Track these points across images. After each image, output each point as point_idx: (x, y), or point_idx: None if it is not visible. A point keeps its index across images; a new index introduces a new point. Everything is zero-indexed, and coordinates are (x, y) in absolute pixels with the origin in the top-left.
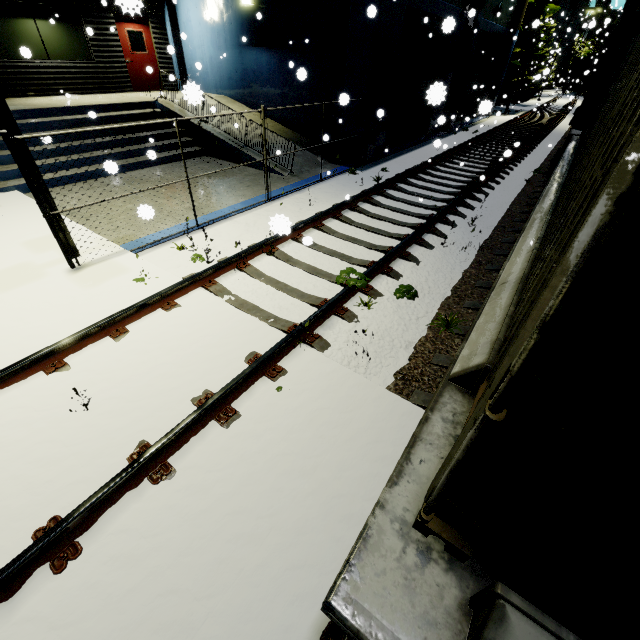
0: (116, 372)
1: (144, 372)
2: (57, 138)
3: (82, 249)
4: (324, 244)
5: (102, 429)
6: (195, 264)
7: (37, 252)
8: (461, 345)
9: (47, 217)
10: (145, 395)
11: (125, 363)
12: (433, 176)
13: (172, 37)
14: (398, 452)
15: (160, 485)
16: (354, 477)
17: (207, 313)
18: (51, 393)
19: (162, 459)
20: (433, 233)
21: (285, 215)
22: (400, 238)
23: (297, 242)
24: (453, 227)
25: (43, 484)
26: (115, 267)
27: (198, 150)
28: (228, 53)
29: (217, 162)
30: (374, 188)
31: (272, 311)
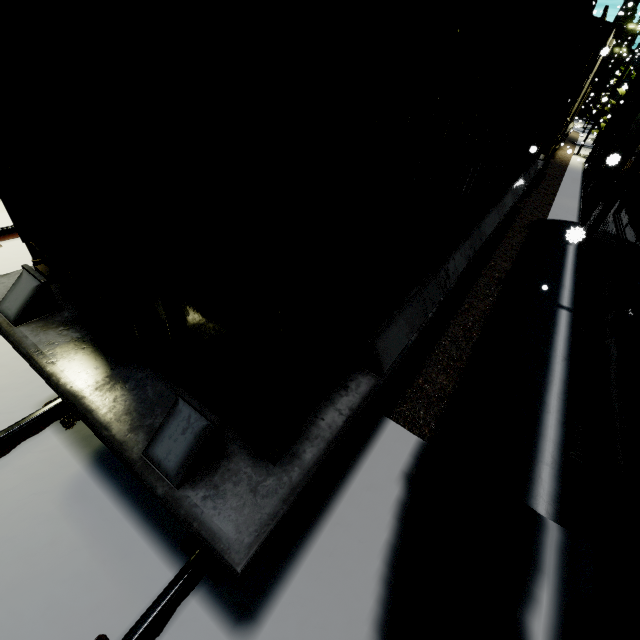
0: None
1: None
2: None
3: None
4: None
5: None
6: None
7: None
8: None
9: None
10: None
11: None
12: None
13: None
14: None
15: None
16: None
17: None
18: None
19: None
20: None
21: None
22: None
23: None
24: None
25: None
26: None
27: None
28: None
29: None
30: None
31: None
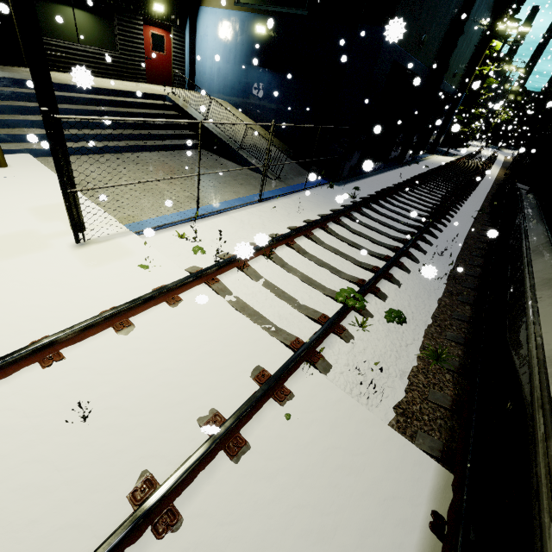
0: (118, 374)
1: (148, 378)
2: (74, 112)
3: (88, 224)
4: (314, 253)
5: (100, 450)
6: (195, 256)
7: (43, 220)
8: (551, 445)
9: (65, 193)
10: (148, 408)
11: (128, 364)
12: (398, 201)
13: (188, 45)
14: (418, 515)
15: (165, 540)
16: (377, 547)
17: (211, 314)
18: (45, 393)
19: (168, 501)
20: (408, 257)
21: (275, 217)
22: (381, 258)
23: (290, 247)
24: (424, 253)
25: (26, 525)
26: (120, 248)
27: (197, 143)
28: (235, 67)
29: (226, 163)
30: (353, 205)
31: (272, 319)
